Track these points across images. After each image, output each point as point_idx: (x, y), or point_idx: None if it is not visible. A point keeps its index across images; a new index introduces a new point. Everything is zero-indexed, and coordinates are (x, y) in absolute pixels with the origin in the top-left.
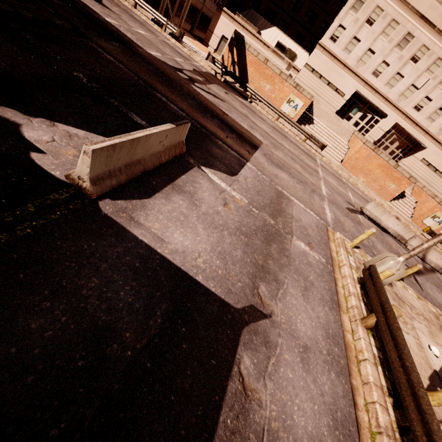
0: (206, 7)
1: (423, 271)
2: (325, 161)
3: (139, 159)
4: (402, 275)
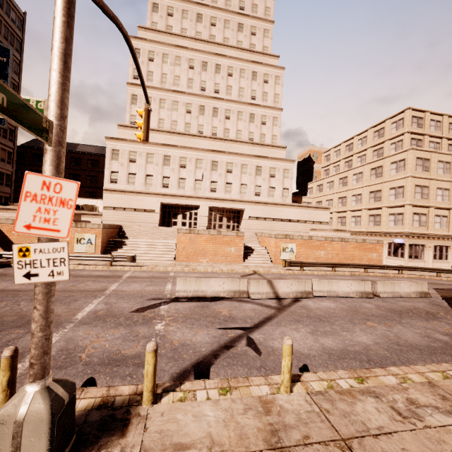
0: None
1: (275, 314)
2: (147, 269)
3: None
4: (147, 385)
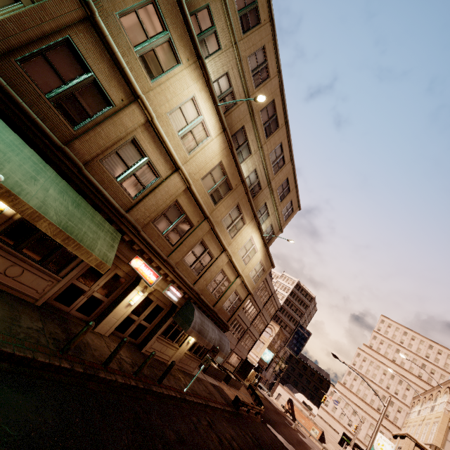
0: None
1: None
2: None
3: (295, 427)
4: None
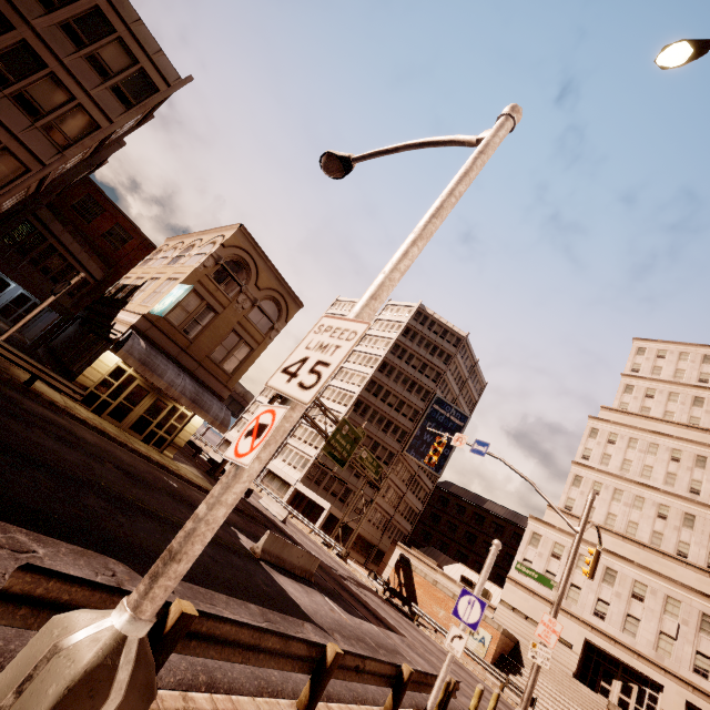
0: (384, 543)
1: None
2: None
3: (283, 558)
4: None
